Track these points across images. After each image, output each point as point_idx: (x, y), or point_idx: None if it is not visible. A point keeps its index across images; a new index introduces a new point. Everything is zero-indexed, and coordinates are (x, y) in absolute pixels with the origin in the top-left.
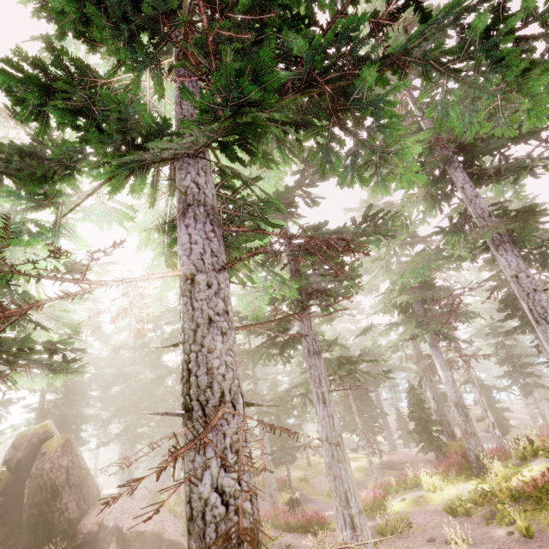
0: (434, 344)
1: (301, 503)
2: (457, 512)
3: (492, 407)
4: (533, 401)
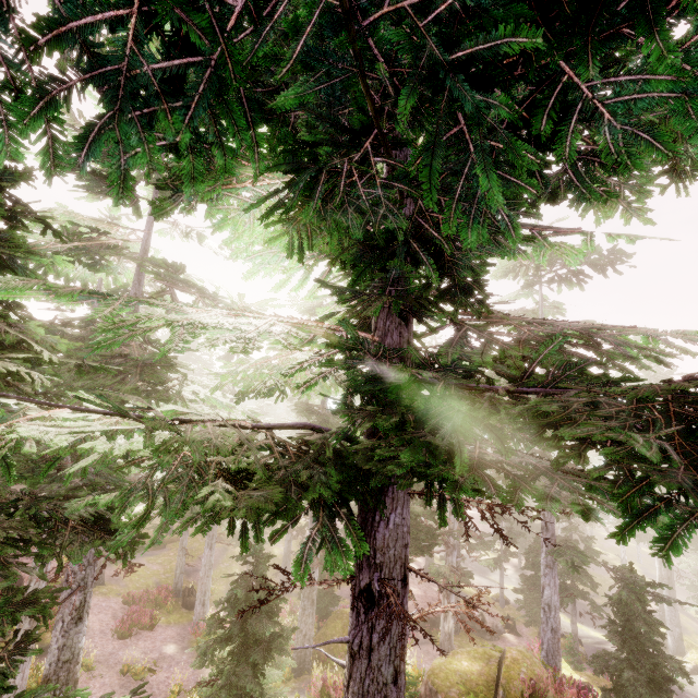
0: (311, 514)
1: (194, 594)
2: (189, 694)
3: (538, 585)
4: (571, 610)
